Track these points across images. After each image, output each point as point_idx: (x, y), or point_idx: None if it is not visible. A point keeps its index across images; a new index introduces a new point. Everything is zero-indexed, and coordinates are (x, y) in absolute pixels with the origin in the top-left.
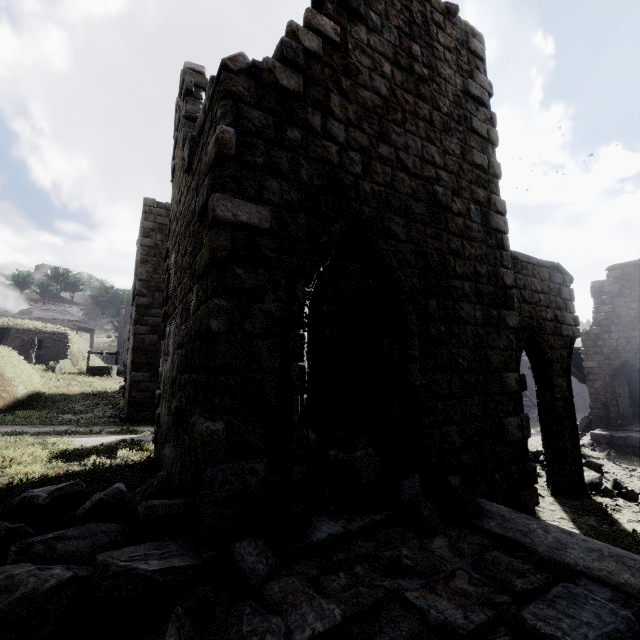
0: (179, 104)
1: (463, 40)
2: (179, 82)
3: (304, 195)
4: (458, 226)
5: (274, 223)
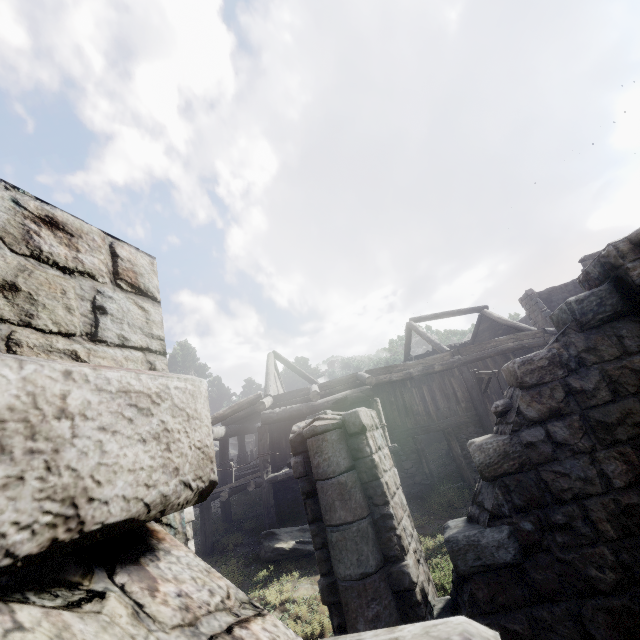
0: (524, 301)
1: None
2: (523, 296)
3: None
4: None
5: None
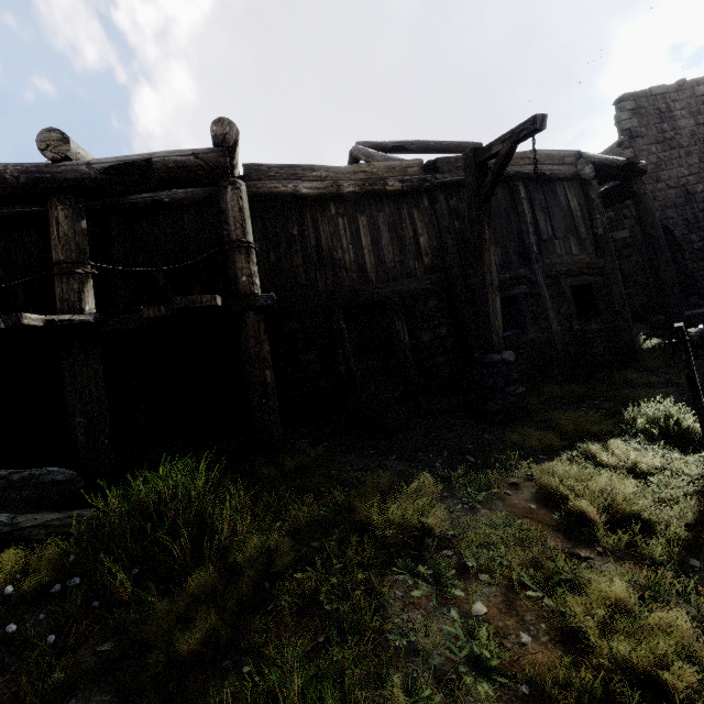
0: None
1: (691, 94)
2: None
3: (635, 220)
4: (702, 198)
5: (629, 234)
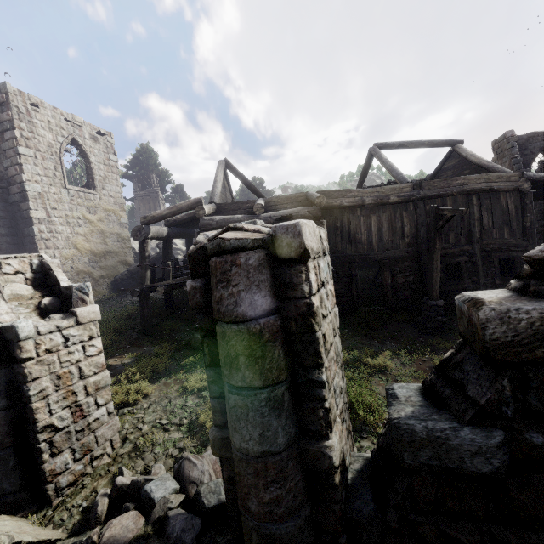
0: (498, 144)
1: None
2: (500, 138)
3: None
4: None
5: None
